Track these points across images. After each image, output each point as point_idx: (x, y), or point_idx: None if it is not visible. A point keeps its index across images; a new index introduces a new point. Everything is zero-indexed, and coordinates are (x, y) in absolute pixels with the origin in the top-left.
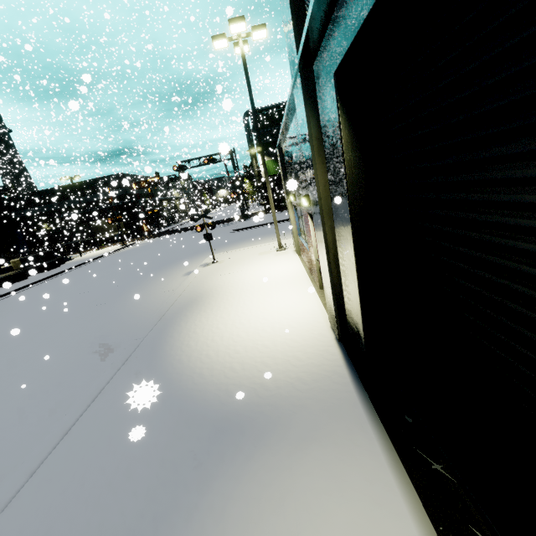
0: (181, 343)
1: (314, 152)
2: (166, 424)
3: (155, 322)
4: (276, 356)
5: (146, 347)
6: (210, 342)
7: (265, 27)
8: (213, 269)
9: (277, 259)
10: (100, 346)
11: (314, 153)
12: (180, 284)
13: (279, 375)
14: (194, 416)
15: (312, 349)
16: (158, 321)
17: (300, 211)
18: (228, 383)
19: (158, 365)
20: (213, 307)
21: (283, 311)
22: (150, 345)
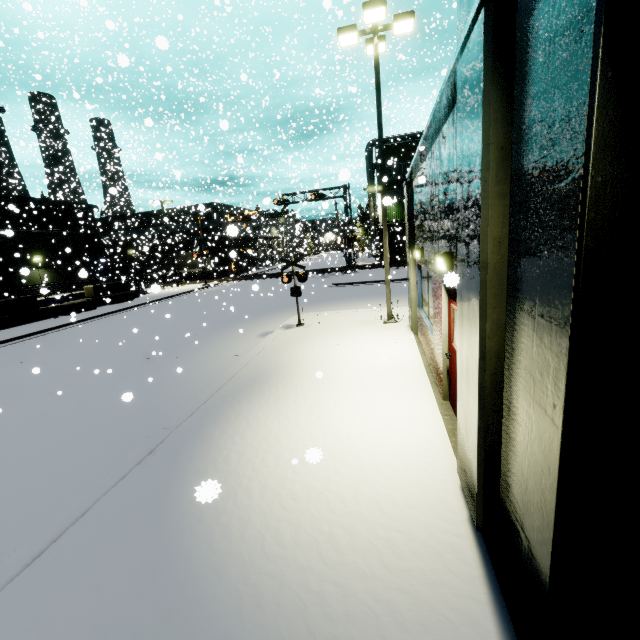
0: (218, 453)
1: (488, 174)
2: (136, 638)
3: (198, 405)
4: (357, 529)
5: (171, 445)
6: (259, 464)
7: (412, 15)
8: (295, 334)
9: (383, 335)
10: (125, 423)
11: (488, 176)
12: (250, 348)
13: (355, 582)
14: (186, 638)
15: (424, 534)
16: (203, 403)
17: (426, 274)
18: (262, 570)
19: (174, 487)
20: (280, 398)
21: (380, 430)
22: (178, 444)
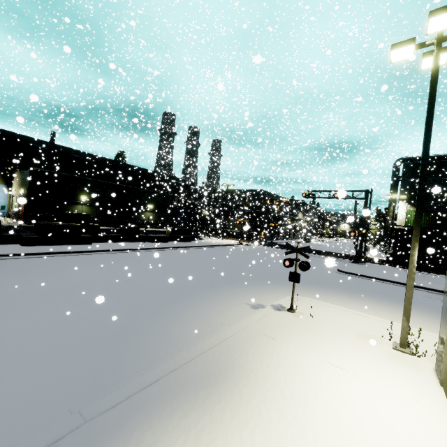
0: None
1: None
2: None
3: (134, 390)
4: None
5: None
6: None
7: None
8: (281, 321)
9: (392, 372)
10: (81, 370)
11: None
12: (236, 318)
13: None
14: None
15: None
16: (141, 389)
17: None
18: None
19: None
20: (217, 438)
21: None
22: None
